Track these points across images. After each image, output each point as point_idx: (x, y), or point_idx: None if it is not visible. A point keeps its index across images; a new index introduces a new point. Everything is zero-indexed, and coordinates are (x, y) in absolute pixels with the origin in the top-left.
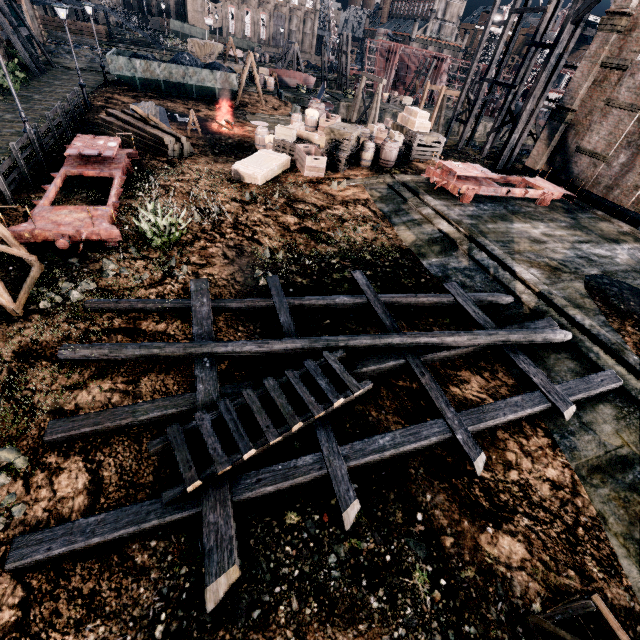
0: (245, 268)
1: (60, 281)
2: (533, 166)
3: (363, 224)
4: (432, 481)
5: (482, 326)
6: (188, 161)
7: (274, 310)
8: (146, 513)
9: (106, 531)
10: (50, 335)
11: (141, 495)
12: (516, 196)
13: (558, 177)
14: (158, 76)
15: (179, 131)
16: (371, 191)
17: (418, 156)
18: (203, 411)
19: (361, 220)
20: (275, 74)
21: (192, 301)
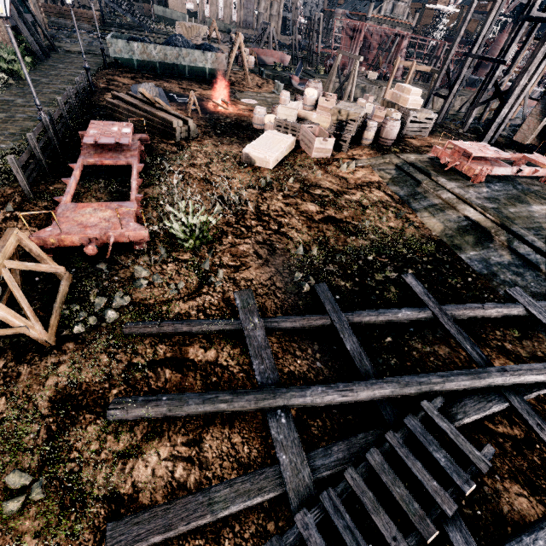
0: (282, 270)
1: (91, 294)
2: (522, 140)
3: (385, 211)
4: None
5: None
6: (195, 143)
7: (330, 327)
8: None
9: None
10: (89, 373)
11: None
12: (524, 175)
13: None
14: (154, 58)
15: (180, 111)
16: (380, 172)
17: (409, 132)
18: (303, 509)
19: (381, 206)
20: (255, 53)
21: (242, 322)
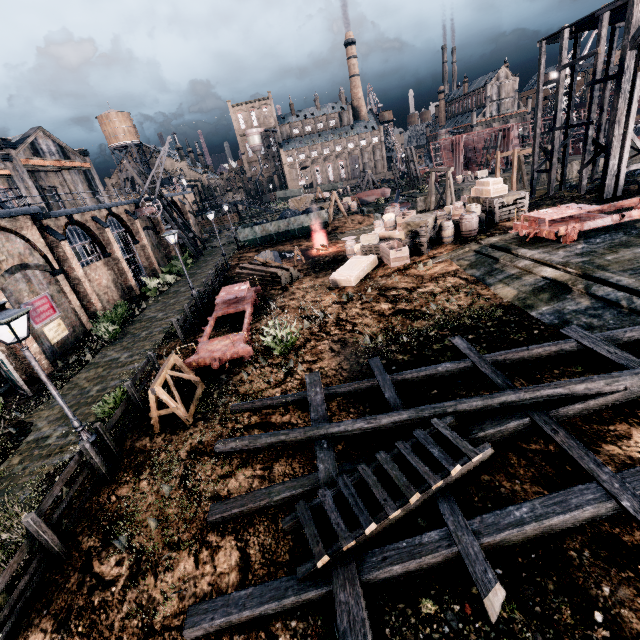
0: (349, 356)
1: (215, 393)
2: None
3: (456, 293)
4: (606, 568)
5: (625, 366)
6: (296, 283)
7: (379, 389)
8: (284, 589)
9: (254, 605)
10: (209, 436)
11: (280, 573)
12: (636, 218)
13: None
14: (271, 232)
15: (288, 264)
16: (458, 262)
17: (503, 217)
18: (324, 488)
19: (453, 290)
20: (356, 198)
21: (308, 392)
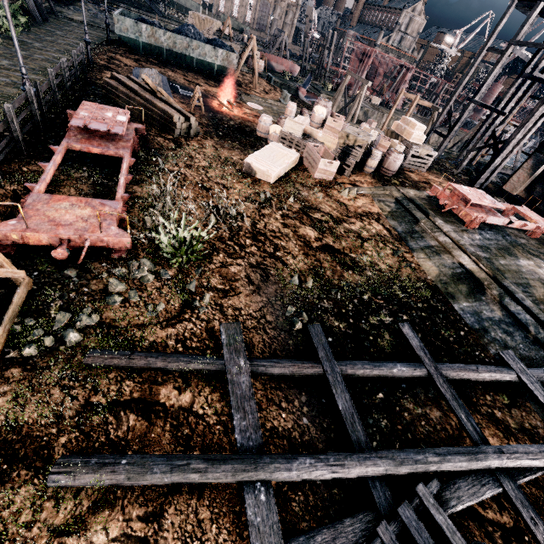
0: (274, 300)
1: (52, 307)
2: (511, 191)
3: (383, 246)
4: None
5: None
6: (194, 142)
7: (320, 376)
8: None
9: None
10: (34, 411)
11: None
12: (514, 227)
13: (536, 206)
14: (162, 43)
15: (182, 105)
16: (380, 203)
17: (409, 165)
18: None
19: (379, 240)
20: (265, 58)
21: (226, 363)
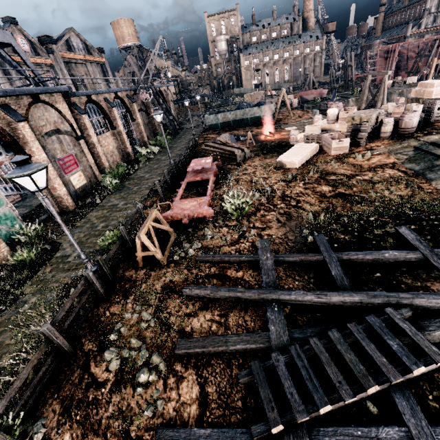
0: (294, 229)
1: (183, 243)
2: None
3: (395, 184)
4: None
5: None
6: (248, 161)
7: (323, 263)
8: None
9: None
10: (178, 277)
11: (233, 418)
12: None
13: None
14: (229, 119)
15: (242, 145)
16: (396, 155)
17: (439, 117)
18: (277, 352)
19: (392, 180)
20: (298, 96)
21: (259, 256)
